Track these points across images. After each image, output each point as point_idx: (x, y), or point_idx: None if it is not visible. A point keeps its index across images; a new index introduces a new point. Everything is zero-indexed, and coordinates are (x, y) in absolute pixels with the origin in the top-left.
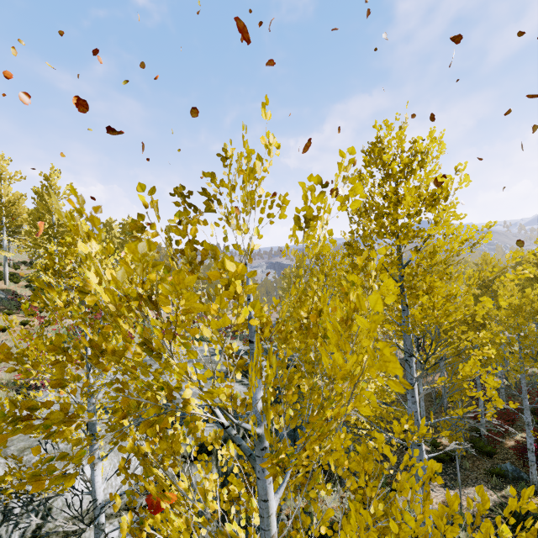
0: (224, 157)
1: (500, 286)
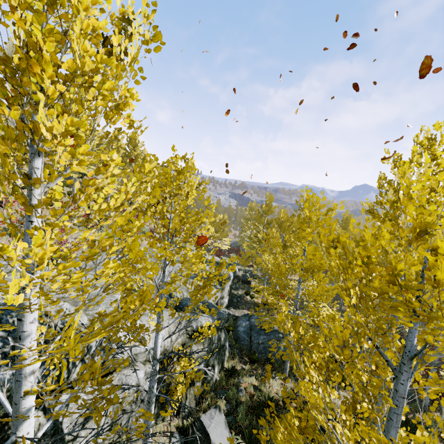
0: (411, 160)
1: None
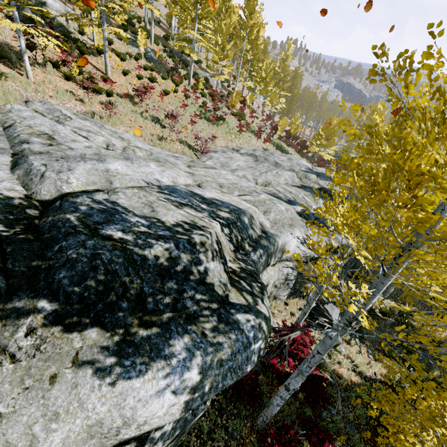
0: None
1: None
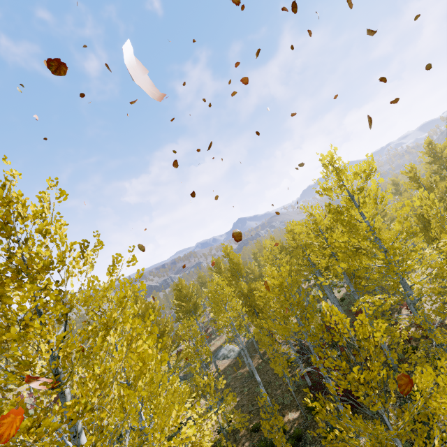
0: None
1: (266, 270)
